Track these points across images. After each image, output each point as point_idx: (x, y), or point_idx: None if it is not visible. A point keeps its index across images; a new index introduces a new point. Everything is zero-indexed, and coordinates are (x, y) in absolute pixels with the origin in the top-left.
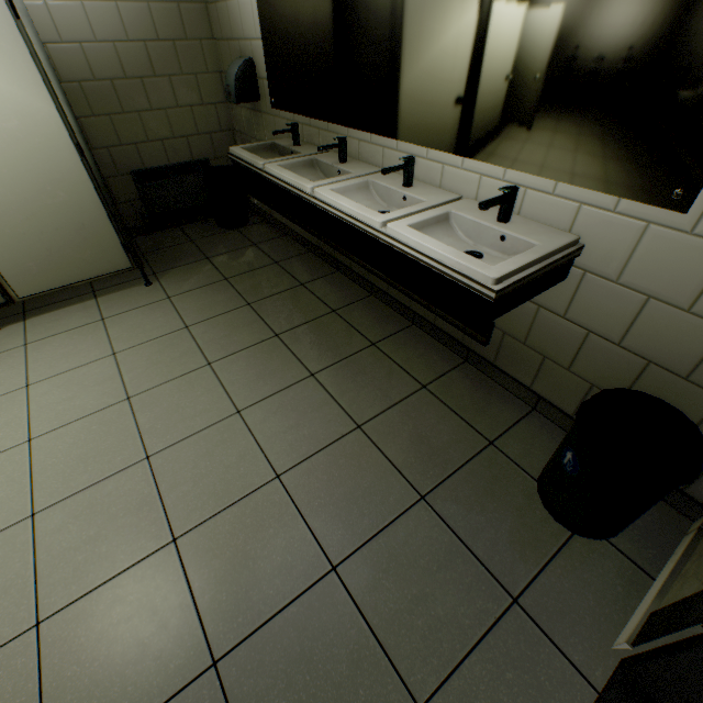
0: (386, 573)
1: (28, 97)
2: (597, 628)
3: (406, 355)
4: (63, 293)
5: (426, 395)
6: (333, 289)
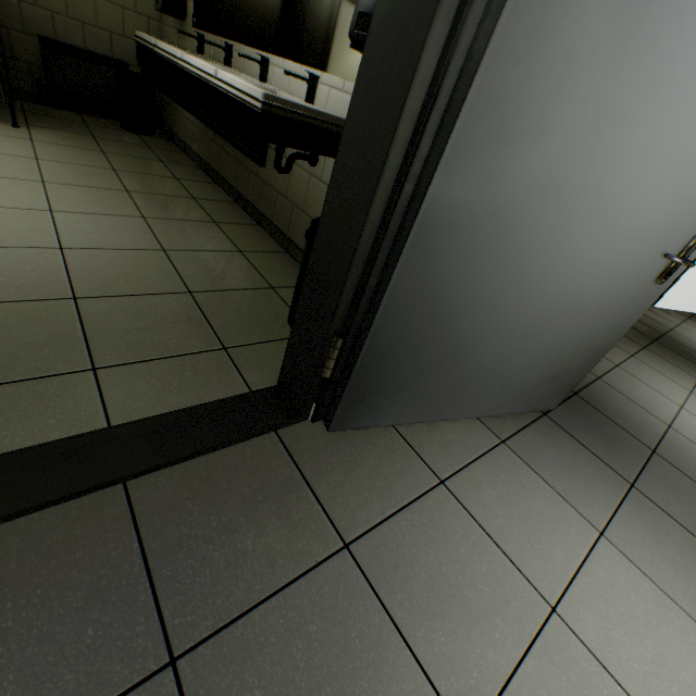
0: (123, 312)
1: None
2: (279, 373)
3: (240, 235)
4: None
5: (239, 255)
6: (204, 189)
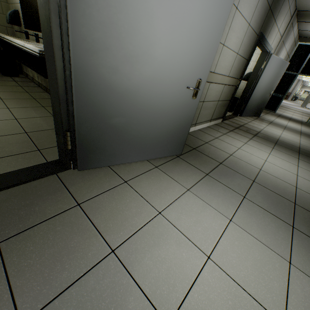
0: None
1: None
2: None
3: None
4: None
5: (52, 117)
6: (40, 95)
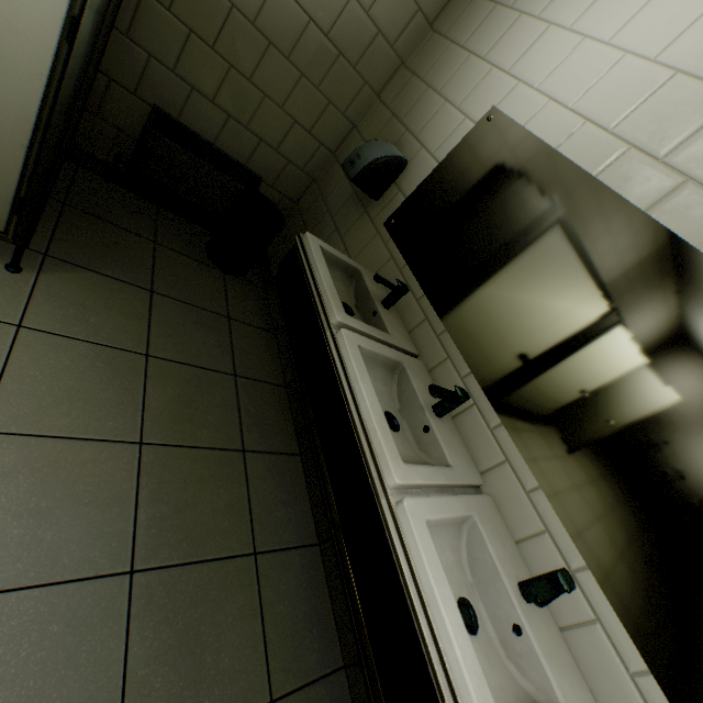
0: None
1: None
2: None
3: None
4: None
5: None
6: (278, 493)
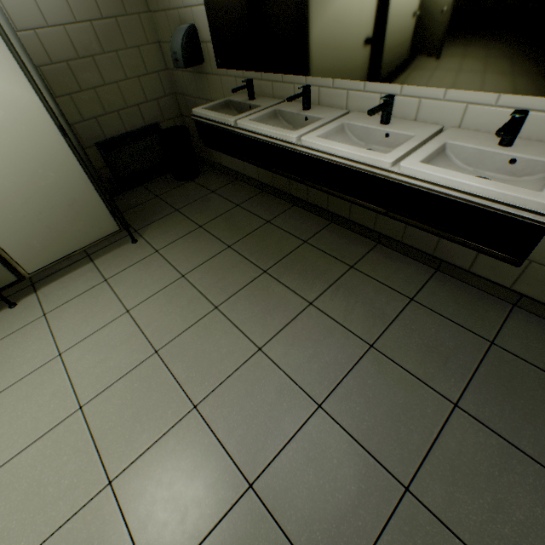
0: (455, 486)
1: (8, 86)
2: None
3: (384, 272)
4: (61, 261)
5: (417, 307)
6: (296, 222)
